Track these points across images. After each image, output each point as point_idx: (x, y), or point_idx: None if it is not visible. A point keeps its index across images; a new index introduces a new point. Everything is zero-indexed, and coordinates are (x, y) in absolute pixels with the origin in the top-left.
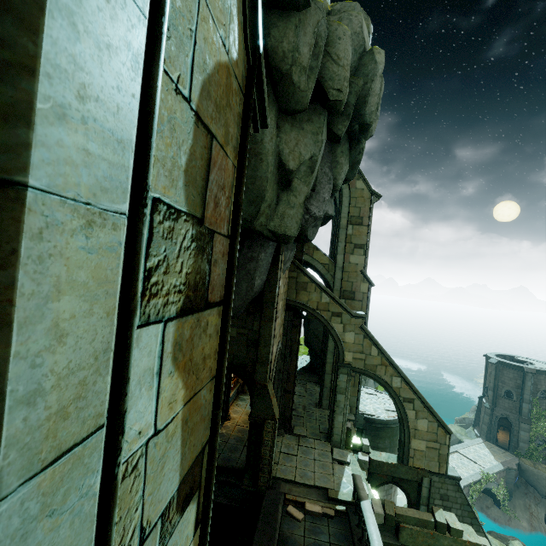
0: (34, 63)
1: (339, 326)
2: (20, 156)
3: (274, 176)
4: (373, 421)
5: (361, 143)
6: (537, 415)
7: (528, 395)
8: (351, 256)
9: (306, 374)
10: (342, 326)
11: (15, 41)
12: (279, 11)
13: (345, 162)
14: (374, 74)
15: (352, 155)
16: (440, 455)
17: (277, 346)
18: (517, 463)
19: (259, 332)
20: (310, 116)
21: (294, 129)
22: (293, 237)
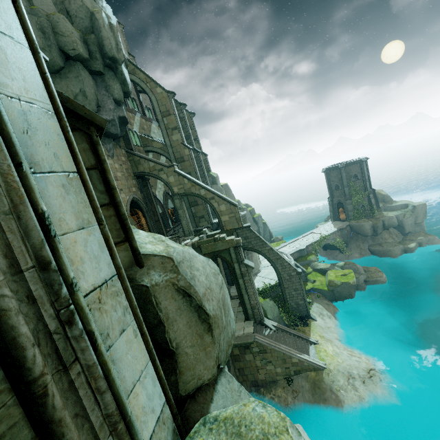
0: None
1: (164, 176)
2: None
3: None
4: None
5: (118, 69)
6: (354, 192)
7: (345, 182)
8: (172, 136)
9: None
10: (166, 175)
11: None
12: None
13: (114, 83)
14: (100, 27)
15: (119, 77)
16: (237, 219)
17: (129, 196)
18: (348, 225)
19: None
20: (69, 69)
21: (63, 79)
22: None
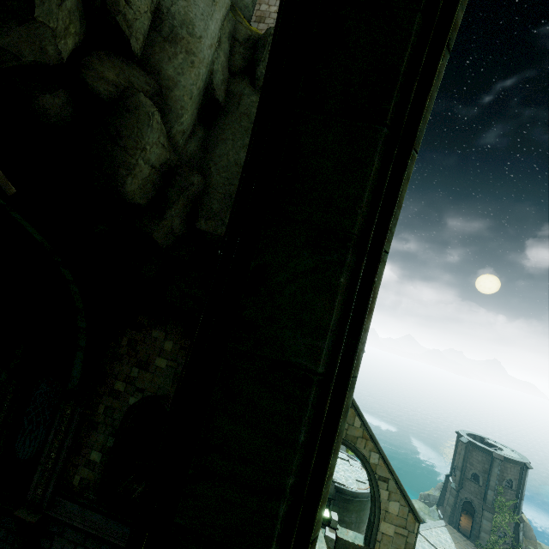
0: (334, 468)
1: None
2: (320, 521)
3: None
4: (343, 492)
5: None
6: (500, 505)
7: (494, 482)
8: None
9: None
10: None
11: (332, 463)
12: None
13: None
14: None
15: None
16: (407, 544)
17: None
18: None
19: None
20: None
21: None
22: None
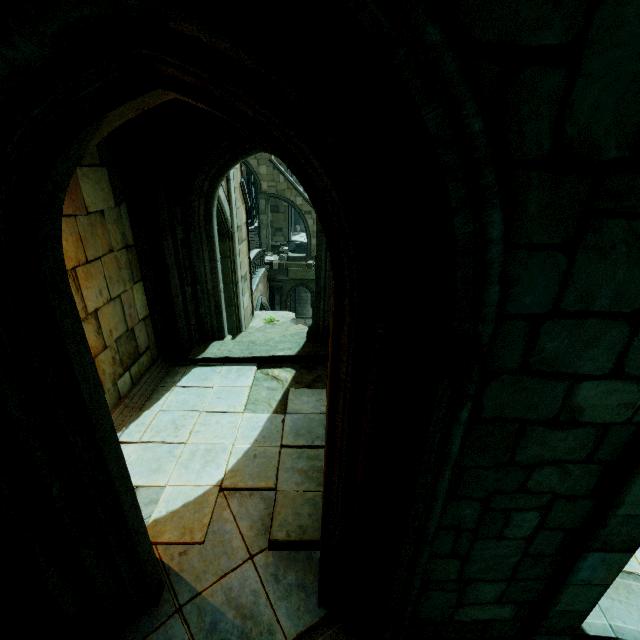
0: None
1: (254, 161)
2: None
3: None
4: (302, 245)
5: None
6: None
7: None
8: None
9: None
10: (256, 161)
11: None
12: None
13: None
14: None
15: None
16: None
17: None
18: None
19: None
20: None
21: None
22: None
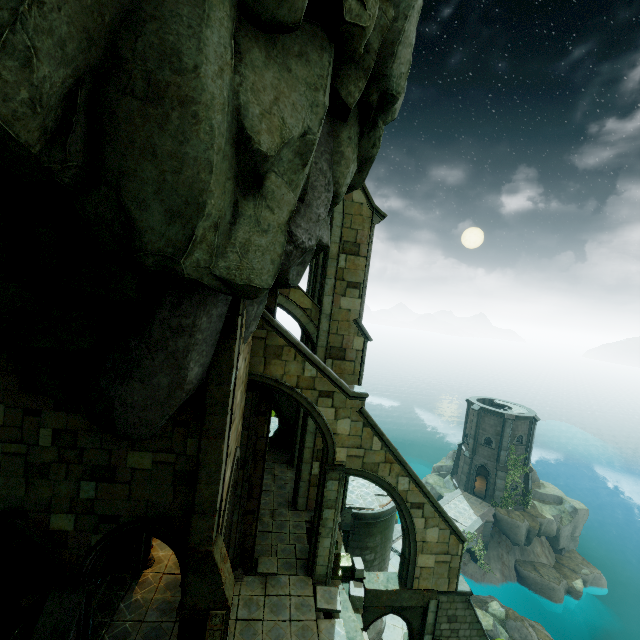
0: None
1: (329, 411)
2: None
3: (227, 160)
4: (363, 517)
5: (378, 128)
6: (512, 462)
7: (506, 442)
8: (342, 299)
9: (274, 451)
10: (333, 411)
11: None
12: None
13: (354, 157)
14: (411, 5)
15: (363, 147)
16: (451, 569)
17: (233, 462)
18: (493, 514)
19: (198, 458)
20: (303, 47)
21: (272, 65)
22: (266, 289)
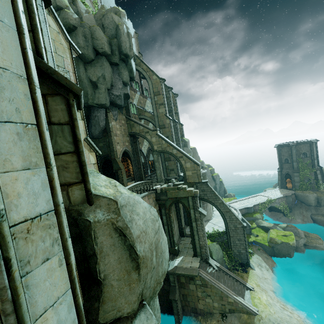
0: None
1: (149, 136)
2: None
3: (89, 85)
4: None
5: (129, 62)
6: (302, 167)
7: (295, 157)
8: (159, 110)
9: None
10: (150, 136)
11: None
12: (69, 34)
13: (124, 71)
14: (120, 34)
15: (128, 67)
16: (198, 175)
17: (123, 148)
18: (293, 193)
19: (108, 141)
20: (97, 61)
21: (92, 67)
22: (105, 104)
